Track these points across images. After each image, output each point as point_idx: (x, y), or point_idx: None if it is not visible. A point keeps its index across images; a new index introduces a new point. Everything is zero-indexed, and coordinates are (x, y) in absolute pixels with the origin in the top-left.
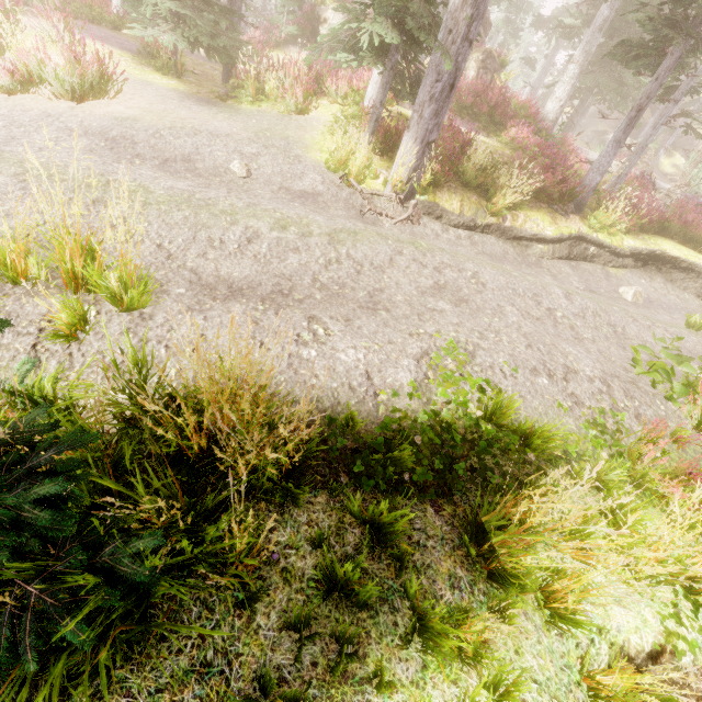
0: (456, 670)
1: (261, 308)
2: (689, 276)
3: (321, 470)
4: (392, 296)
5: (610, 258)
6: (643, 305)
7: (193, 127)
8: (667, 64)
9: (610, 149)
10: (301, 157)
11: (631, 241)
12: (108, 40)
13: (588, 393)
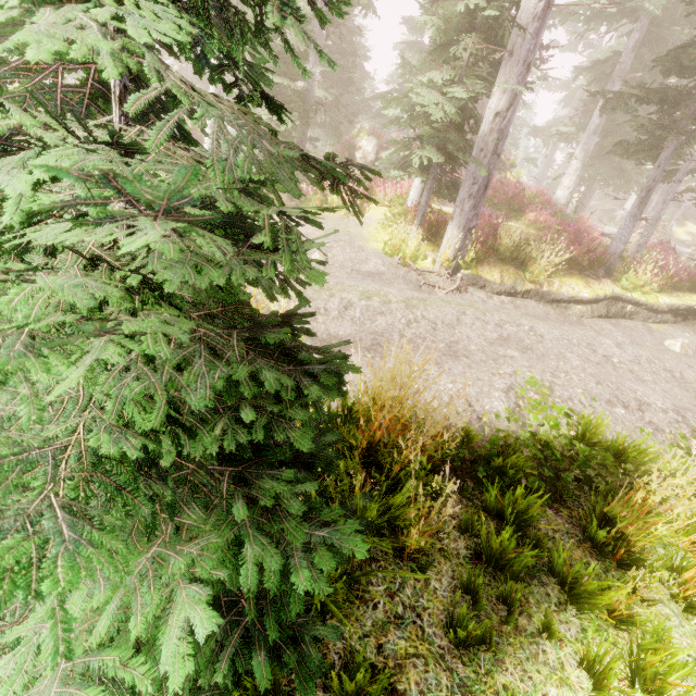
0: (613, 635)
1: (369, 356)
2: None
3: (449, 476)
4: (466, 346)
5: (648, 314)
6: (693, 356)
7: None
8: (665, 155)
9: (628, 223)
10: (363, 247)
11: (666, 299)
12: None
13: (665, 421)
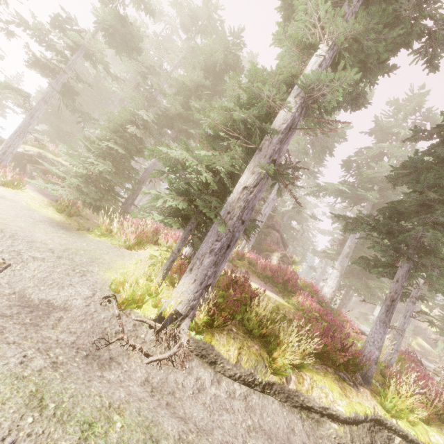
0: None
1: None
2: None
3: None
4: None
5: None
6: None
7: (2, 229)
8: (401, 272)
9: (378, 327)
10: (91, 273)
11: (438, 437)
12: (49, 195)
13: None
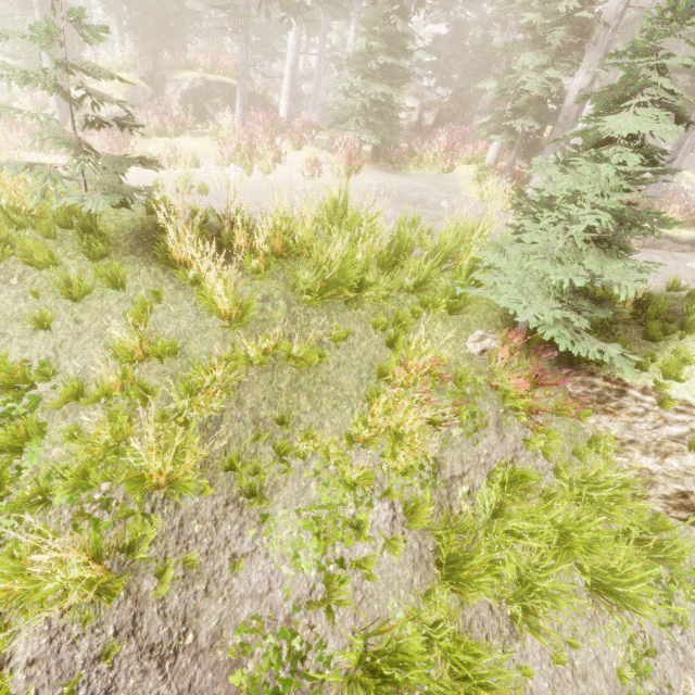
0: None
1: None
2: None
3: None
4: None
5: (673, 245)
6: None
7: (409, 186)
8: (694, 116)
9: None
10: (466, 197)
11: (686, 232)
12: (305, 143)
13: None
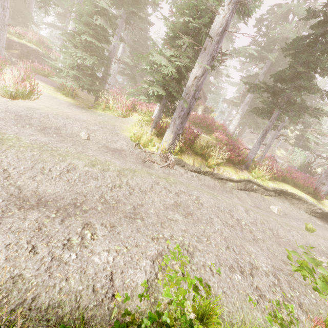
0: None
1: (53, 216)
2: (300, 202)
3: None
4: (147, 209)
5: (263, 191)
6: (283, 216)
7: (67, 116)
8: (274, 116)
9: (257, 145)
10: (119, 133)
11: (271, 184)
12: (46, 82)
13: (267, 286)
